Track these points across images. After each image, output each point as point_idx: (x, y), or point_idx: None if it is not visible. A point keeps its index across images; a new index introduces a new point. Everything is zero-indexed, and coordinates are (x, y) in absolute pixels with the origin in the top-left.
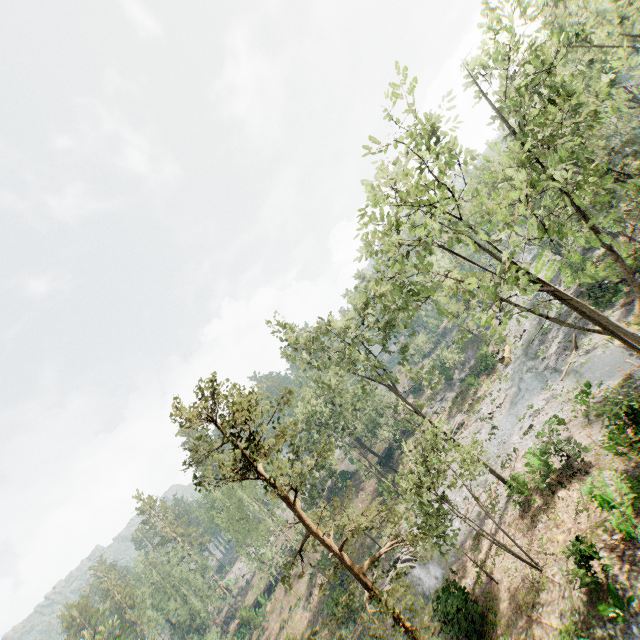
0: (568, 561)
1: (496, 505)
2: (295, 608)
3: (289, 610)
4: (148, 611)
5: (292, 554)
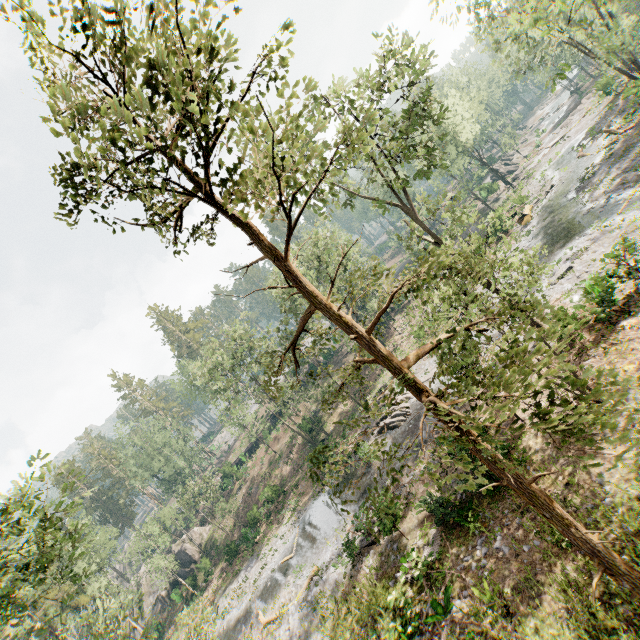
0: None
1: None
2: (276, 464)
3: (270, 466)
4: (133, 469)
5: (272, 422)
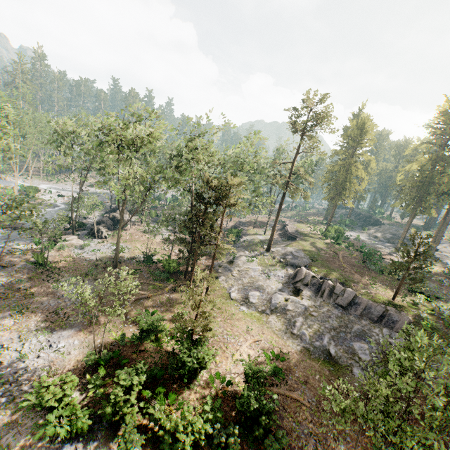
0: None
1: None
2: None
3: None
4: None
5: None
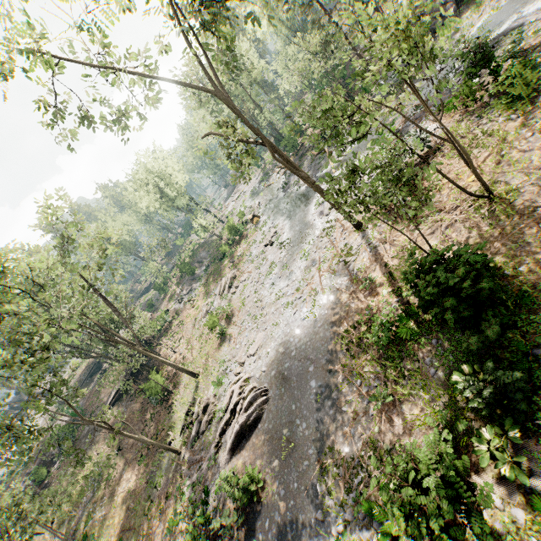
0: (509, 169)
1: (350, 251)
2: None
3: None
4: None
5: None
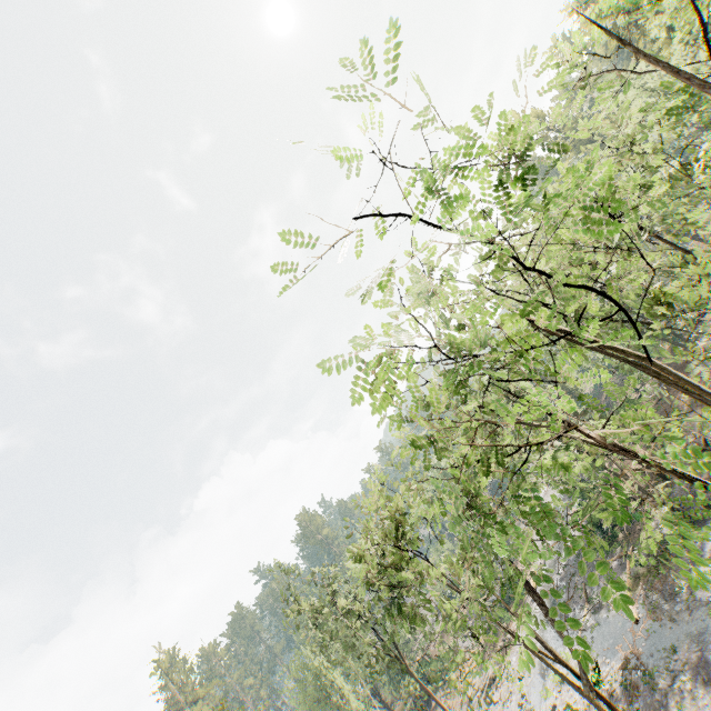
0: None
1: None
2: None
3: None
4: None
5: None
